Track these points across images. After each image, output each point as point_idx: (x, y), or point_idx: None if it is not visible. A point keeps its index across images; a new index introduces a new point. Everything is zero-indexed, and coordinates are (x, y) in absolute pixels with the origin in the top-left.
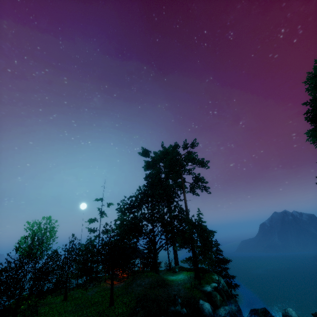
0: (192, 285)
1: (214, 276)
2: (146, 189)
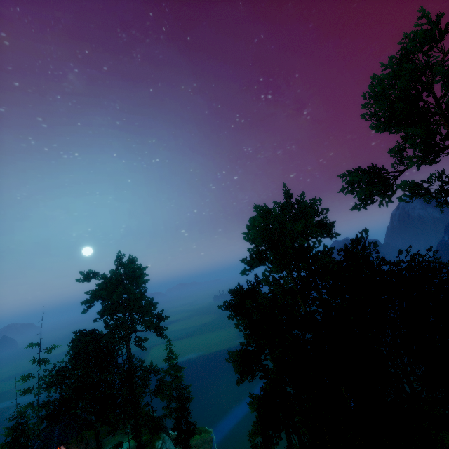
0: None
1: (159, 441)
2: (73, 358)
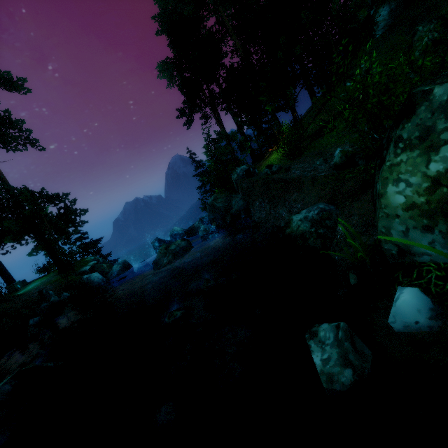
0: (61, 276)
1: (88, 258)
2: None
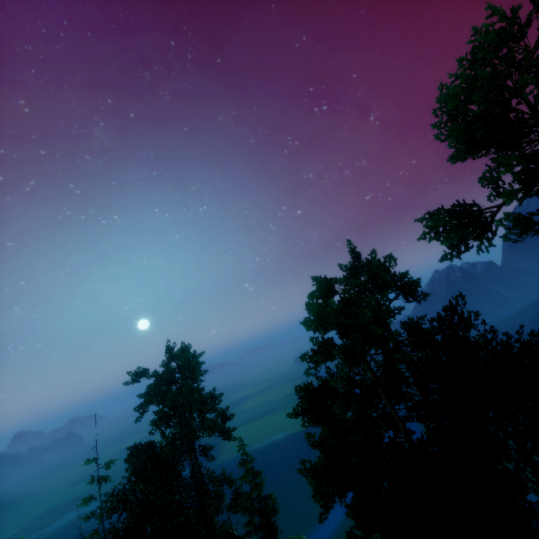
0: None
1: None
2: (131, 480)
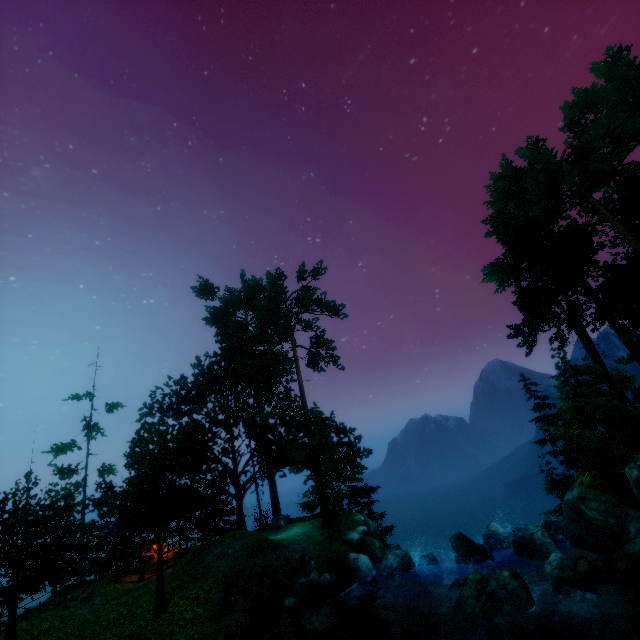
0: (325, 536)
1: (356, 516)
2: (222, 359)
